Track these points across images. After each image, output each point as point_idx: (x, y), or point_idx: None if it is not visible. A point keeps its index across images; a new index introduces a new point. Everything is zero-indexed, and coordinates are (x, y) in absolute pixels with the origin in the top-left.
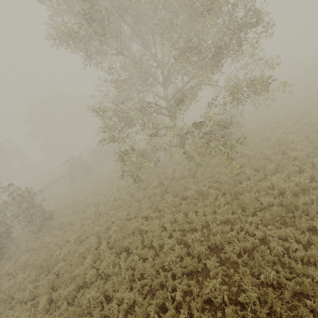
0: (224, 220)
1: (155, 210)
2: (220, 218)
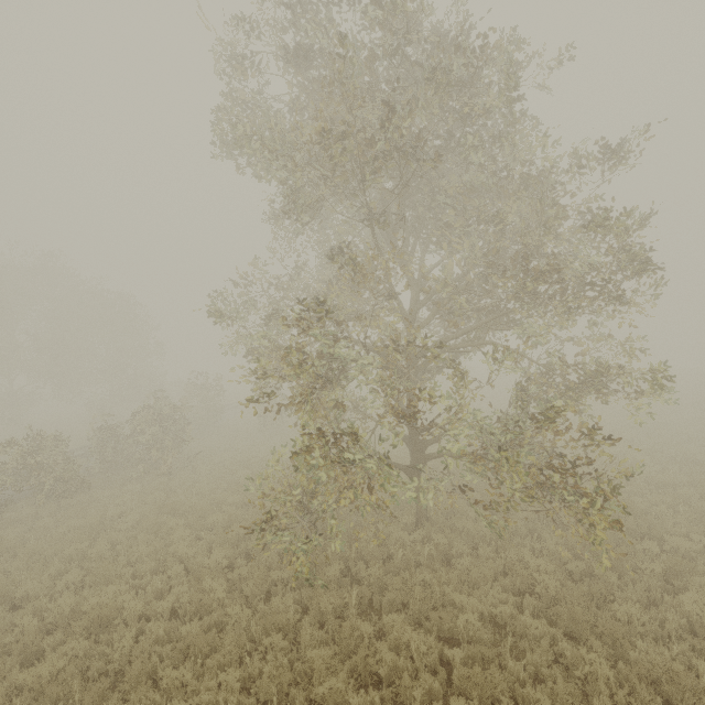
0: None
1: (349, 677)
2: None
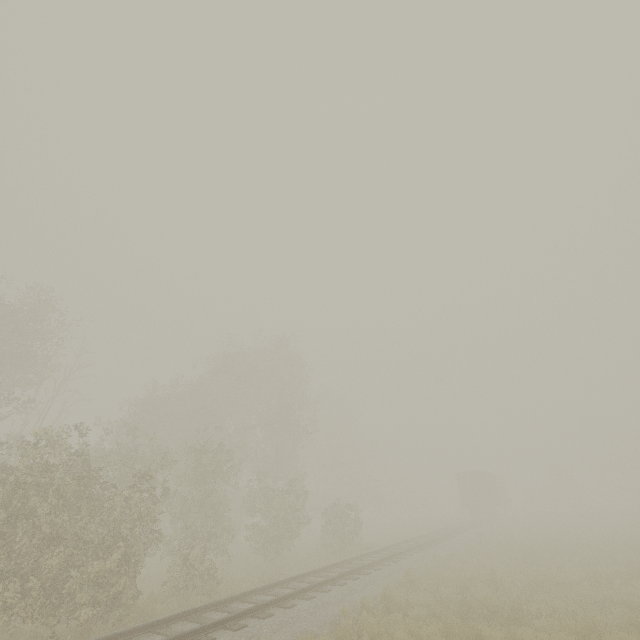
0: None
1: None
2: None
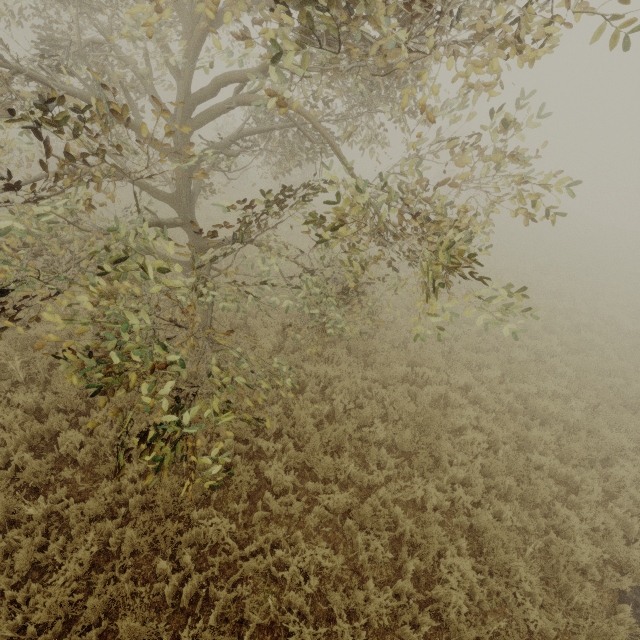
0: (26, 636)
1: None
2: (7, 628)
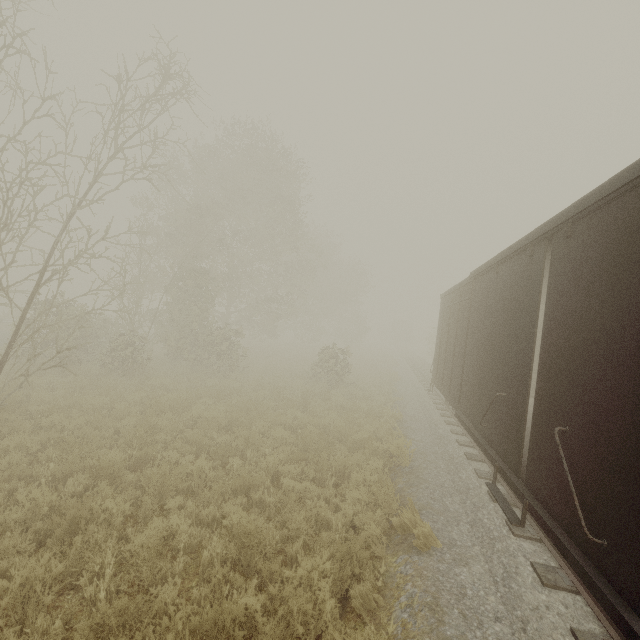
0: None
1: None
2: None
